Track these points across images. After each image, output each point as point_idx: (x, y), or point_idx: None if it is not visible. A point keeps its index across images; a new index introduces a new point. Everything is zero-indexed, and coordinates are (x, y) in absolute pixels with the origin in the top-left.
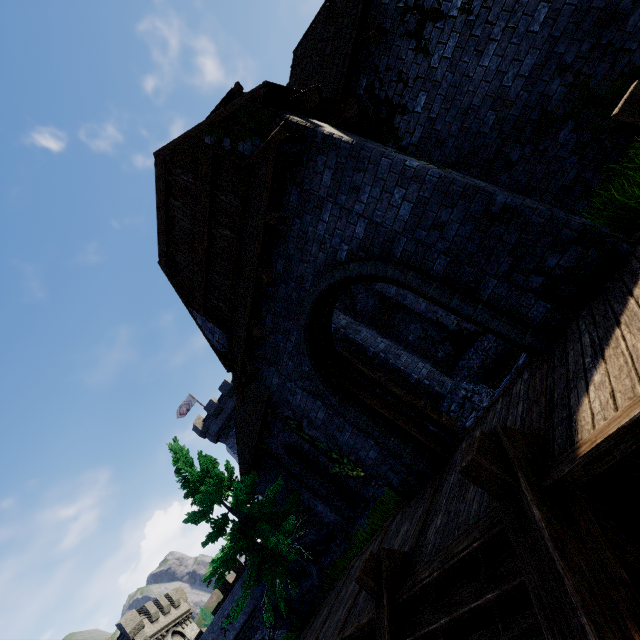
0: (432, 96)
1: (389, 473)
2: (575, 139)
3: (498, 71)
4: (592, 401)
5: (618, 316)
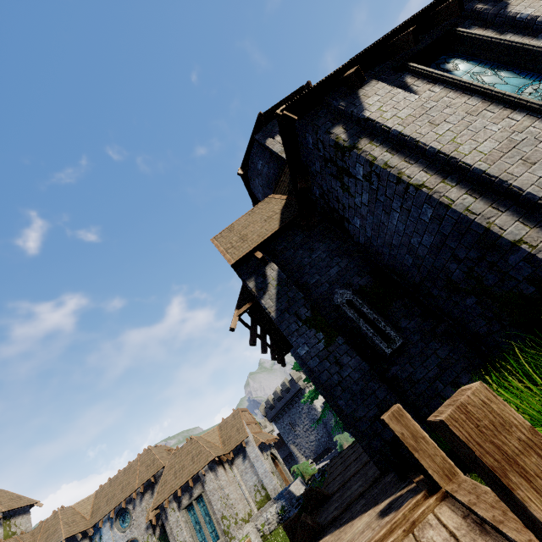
0: (363, 223)
1: None
2: (480, 310)
3: (405, 233)
4: None
5: (353, 518)
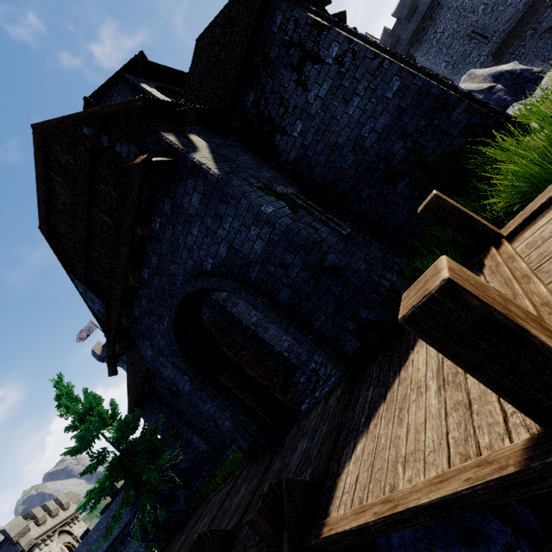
0: (307, 126)
1: (240, 439)
2: (408, 192)
3: (359, 121)
4: (348, 474)
5: (388, 389)
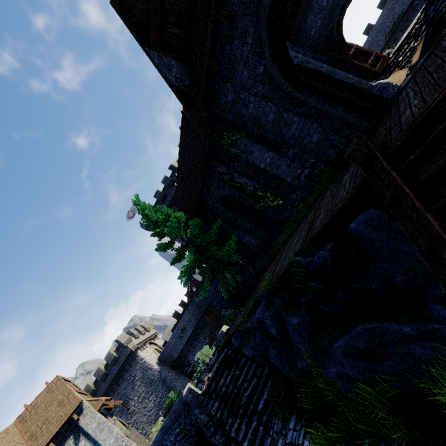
0: None
1: (328, 150)
2: None
3: None
4: None
5: None
